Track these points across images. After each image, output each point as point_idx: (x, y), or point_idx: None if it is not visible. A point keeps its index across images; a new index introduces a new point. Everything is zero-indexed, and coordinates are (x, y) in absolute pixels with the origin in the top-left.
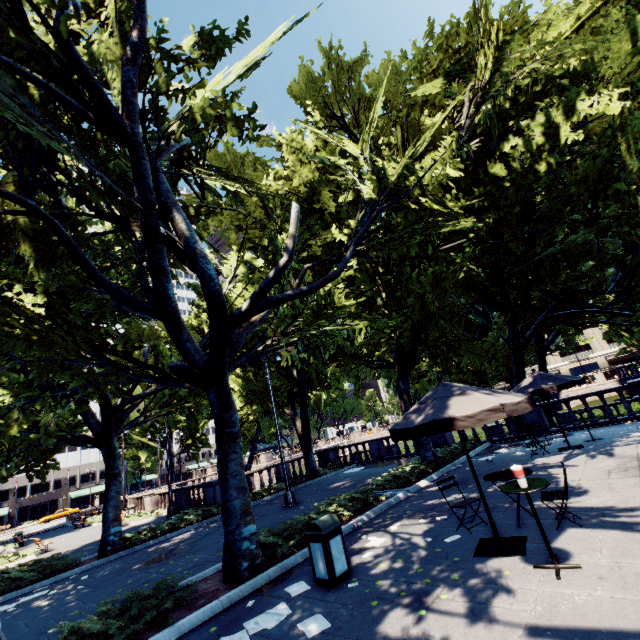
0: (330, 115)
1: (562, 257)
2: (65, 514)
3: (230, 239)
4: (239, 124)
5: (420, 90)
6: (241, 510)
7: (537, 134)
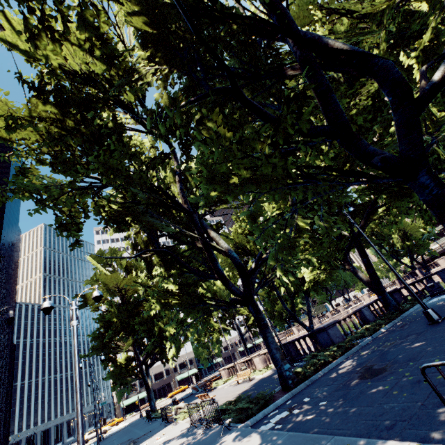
0: (326, 13)
1: None
2: (181, 390)
3: None
4: None
5: None
6: None
7: None
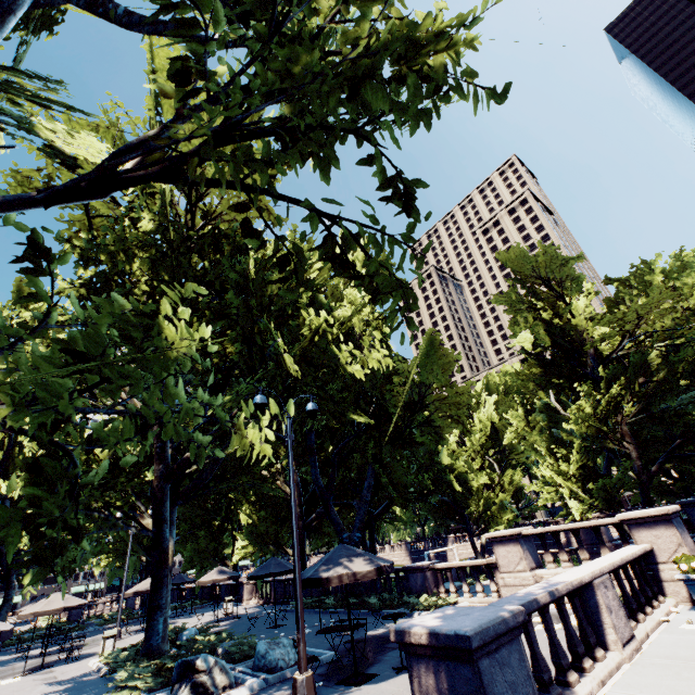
0: None
1: None
2: None
3: None
4: None
5: None
6: None
7: None
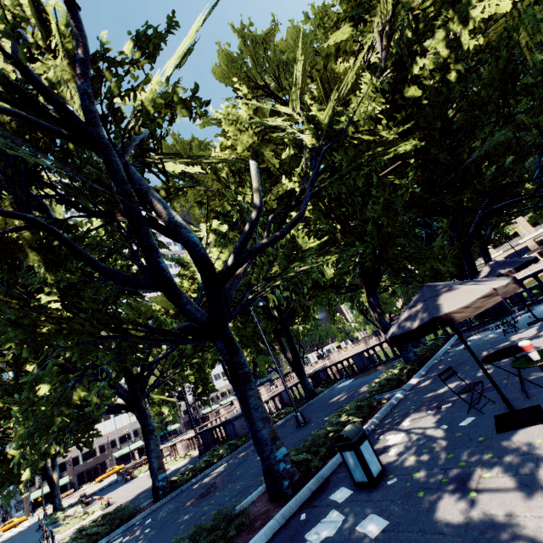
0: (255, 86)
1: (483, 159)
2: (114, 471)
3: (194, 215)
4: (187, 105)
5: (331, 40)
6: (270, 437)
7: (443, 53)
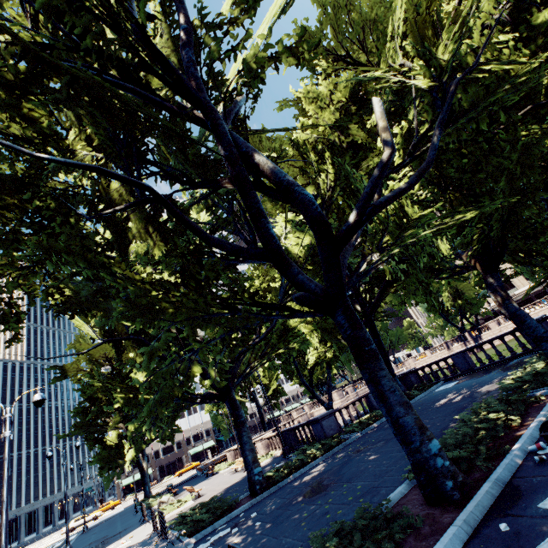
0: (333, 59)
1: None
2: (191, 467)
3: (267, 209)
4: (294, 53)
5: None
6: (417, 425)
7: None
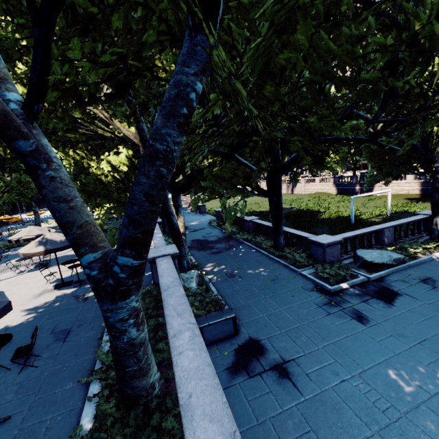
0: None
1: None
2: None
3: None
4: None
5: None
6: None
7: None
